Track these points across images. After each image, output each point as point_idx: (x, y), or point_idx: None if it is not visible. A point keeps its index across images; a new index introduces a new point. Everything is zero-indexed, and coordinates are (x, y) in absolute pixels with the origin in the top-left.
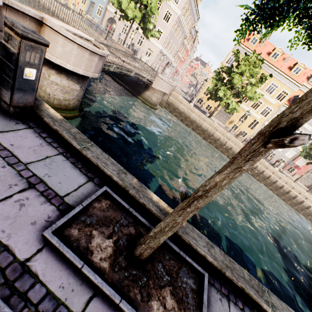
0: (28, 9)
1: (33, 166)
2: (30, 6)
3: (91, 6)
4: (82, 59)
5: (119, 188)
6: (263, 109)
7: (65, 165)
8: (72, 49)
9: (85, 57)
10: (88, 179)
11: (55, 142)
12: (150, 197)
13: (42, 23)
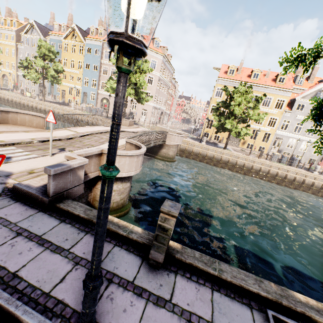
0: (94, 151)
1: (216, 320)
2: (59, 127)
3: (84, 96)
4: (132, 164)
5: (270, 302)
6: (268, 121)
7: (226, 302)
8: (125, 161)
9: (134, 161)
10: (248, 307)
11: (198, 277)
12: (298, 299)
13: (101, 153)
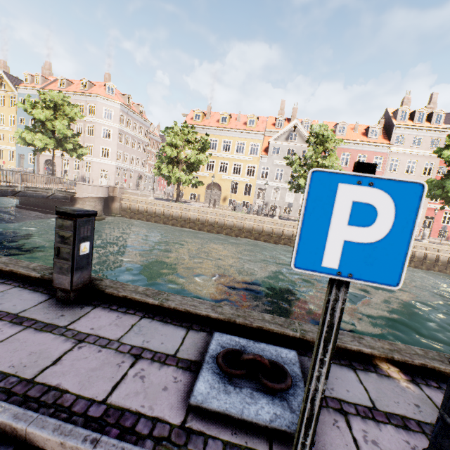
0: None
1: None
2: None
3: (21, 159)
4: None
5: None
6: (246, 170)
7: None
8: None
9: None
10: None
11: None
12: None
13: None
